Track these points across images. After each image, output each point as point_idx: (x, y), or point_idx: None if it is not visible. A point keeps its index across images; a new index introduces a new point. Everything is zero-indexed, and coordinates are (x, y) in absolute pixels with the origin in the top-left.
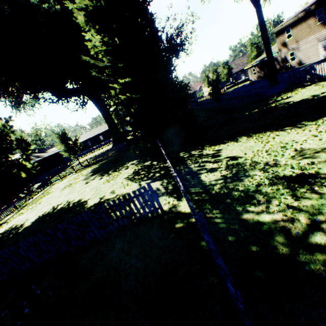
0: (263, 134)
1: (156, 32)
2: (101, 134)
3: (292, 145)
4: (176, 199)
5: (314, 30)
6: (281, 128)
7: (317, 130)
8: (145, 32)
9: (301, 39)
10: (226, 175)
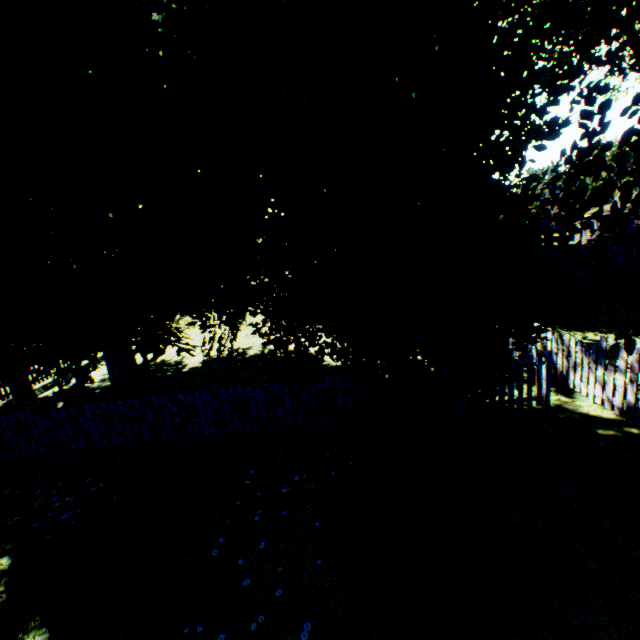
0: None
1: None
2: None
3: None
4: (560, 395)
5: None
6: None
7: None
8: None
9: None
10: None
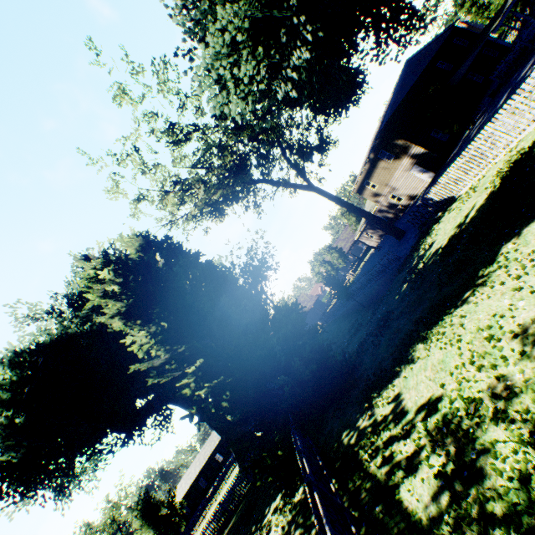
0: (440, 324)
1: (223, 273)
2: (216, 451)
3: (501, 326)
4: None
5: (392, 167)
6: (457, 298)
7: (510, 275)
8: (202, 289)
9: (388, 181)
10: (443, 469)
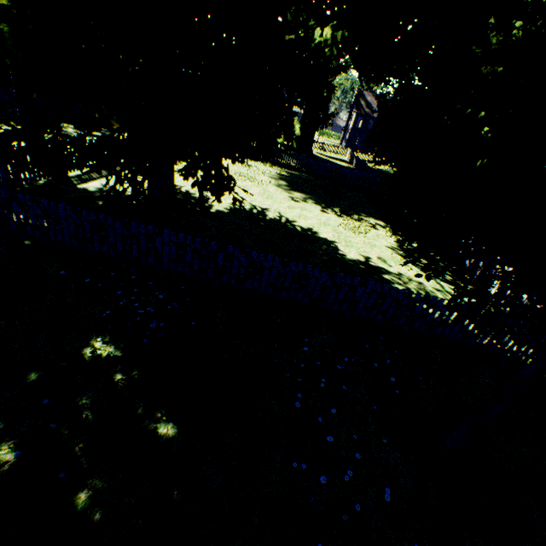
0: None
1: None
2: None
3: None
4: None
5: None
6: None
7: None
8: None
9: None
10: None
